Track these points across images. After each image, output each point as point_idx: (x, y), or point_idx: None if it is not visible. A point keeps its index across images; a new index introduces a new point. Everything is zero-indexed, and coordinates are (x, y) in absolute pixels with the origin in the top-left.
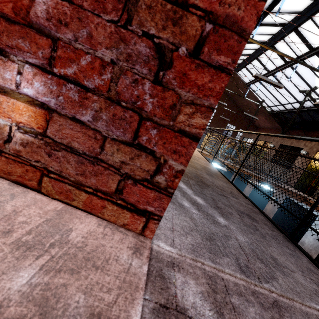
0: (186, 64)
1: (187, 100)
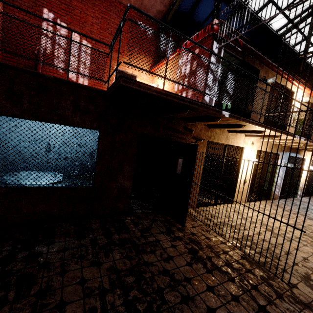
0: (199, 96)
1: (199, 99)
